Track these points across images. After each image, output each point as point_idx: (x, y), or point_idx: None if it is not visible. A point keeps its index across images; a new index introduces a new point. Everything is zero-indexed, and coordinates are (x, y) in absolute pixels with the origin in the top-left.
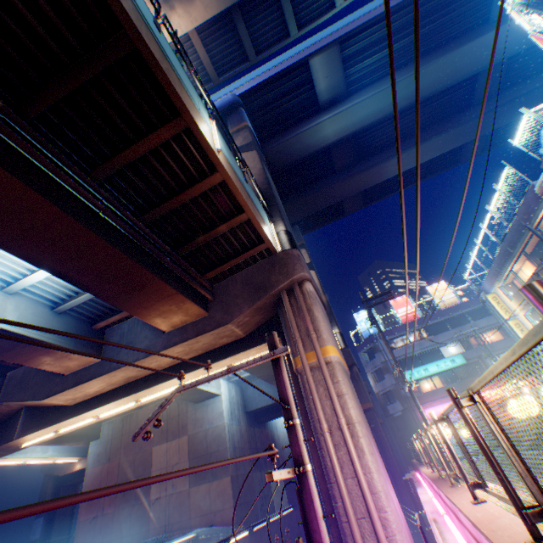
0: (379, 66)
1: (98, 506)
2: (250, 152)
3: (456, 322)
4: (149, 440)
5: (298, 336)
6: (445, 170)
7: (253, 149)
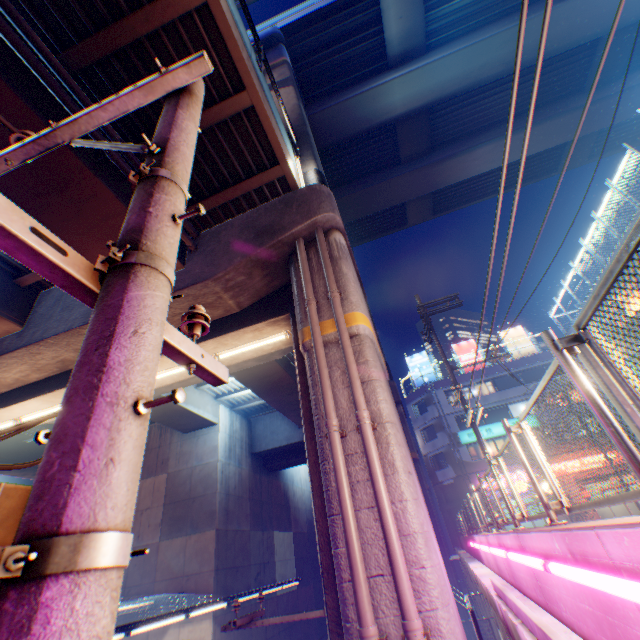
0: (472, 12)
1: None
2: (285, 88)
3: (531, 376)
4: None
5: (311, 296)
6: (540, 179)
7: (289, 85)
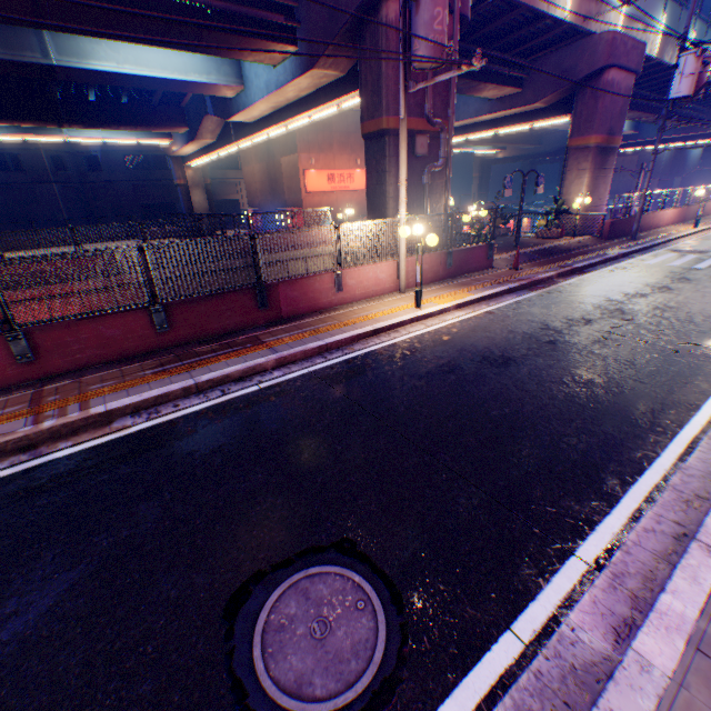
0: None
1: None
2: None
3: None
4: None
5: None
6: None
7: None
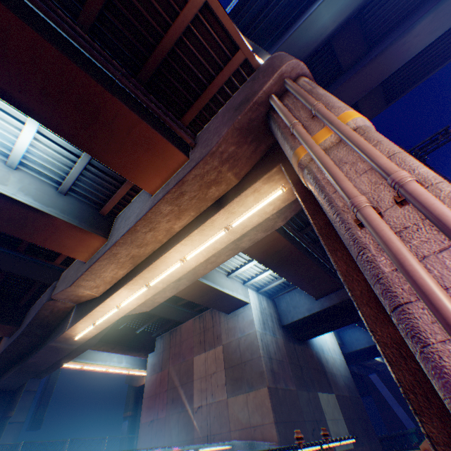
0: None
1: (154, 410)
2: None
3: None
4: (190, 351)
5: (294, 121)
6: None
7: None
